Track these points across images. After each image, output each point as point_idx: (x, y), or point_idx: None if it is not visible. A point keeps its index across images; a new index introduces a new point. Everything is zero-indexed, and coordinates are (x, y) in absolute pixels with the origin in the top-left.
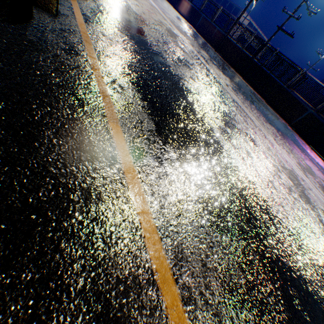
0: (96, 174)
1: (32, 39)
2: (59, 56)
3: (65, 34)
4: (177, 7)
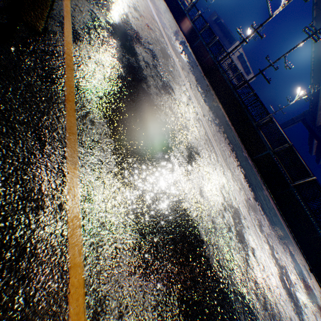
0: (37, 226)
1: (7, 63)
2: (33, 86)
3: (47, 56)
4: (180, 23)
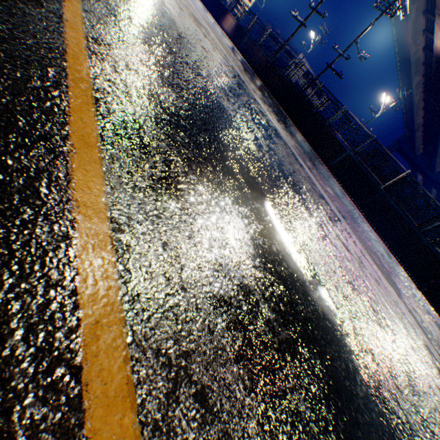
0: None
1: None
2: None
3: None
4: (221, 22)
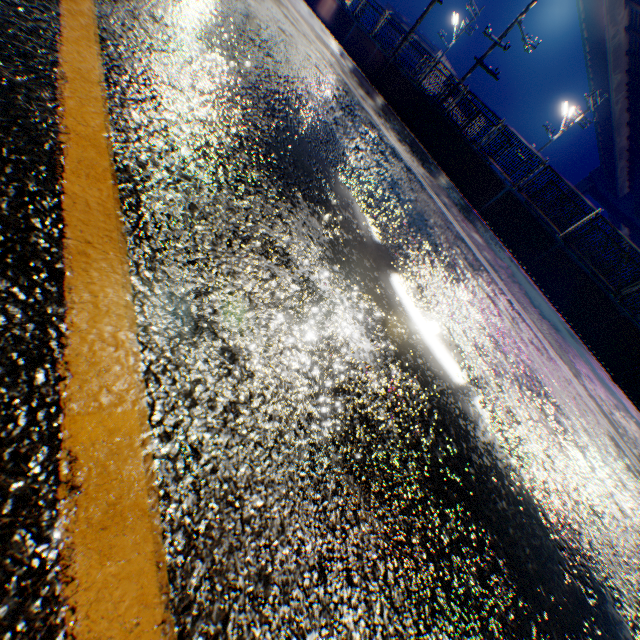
0: None
1: None
2: None
3: None
4: (316, 6)
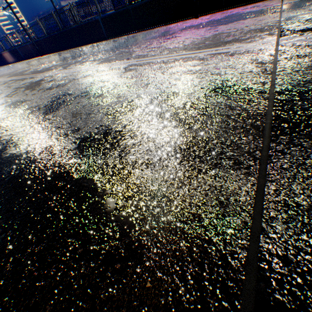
0: None
1: None
2: None
3: None
4: (7, 62)
